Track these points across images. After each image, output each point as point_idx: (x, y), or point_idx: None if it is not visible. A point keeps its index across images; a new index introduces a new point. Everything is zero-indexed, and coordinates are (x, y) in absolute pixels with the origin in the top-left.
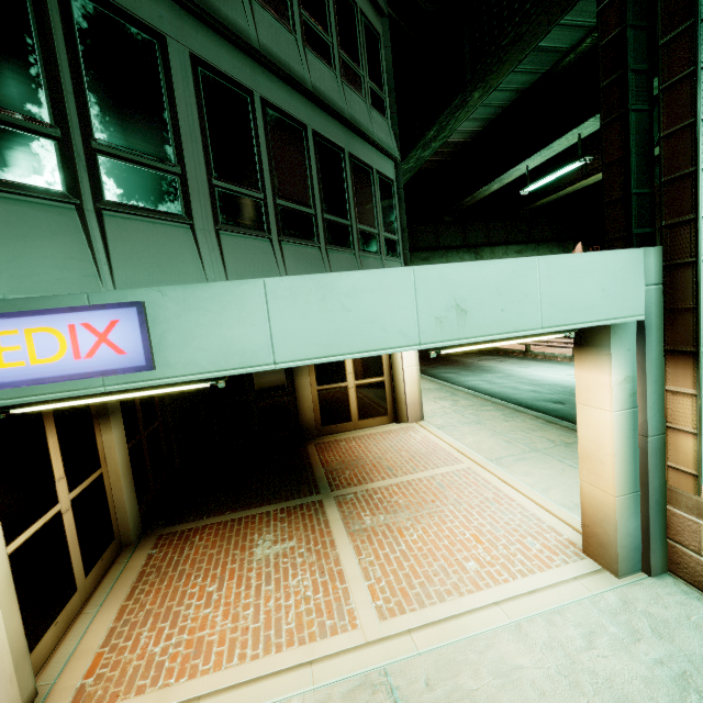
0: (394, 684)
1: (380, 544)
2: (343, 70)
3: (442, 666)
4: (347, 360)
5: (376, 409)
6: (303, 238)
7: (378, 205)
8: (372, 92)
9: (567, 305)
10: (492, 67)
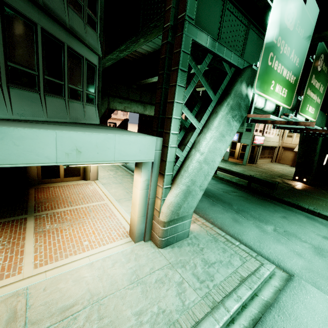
0: (29, 292)
1: (49, 237)
2: None
3: (54, 282)
4: None
5: (74, 173)
6: (27, 87)
7: (84, 77)
8: (89, 16)
9: (125, 154)
10: (148, 32)
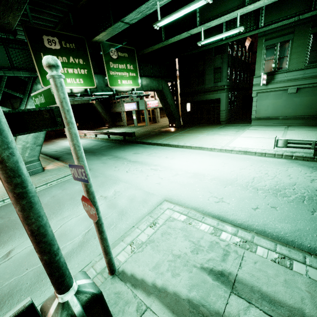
0: None
1: None
2: None
3: None
4: None
5: None
6: None
7: None
8: None
9: None
10: None
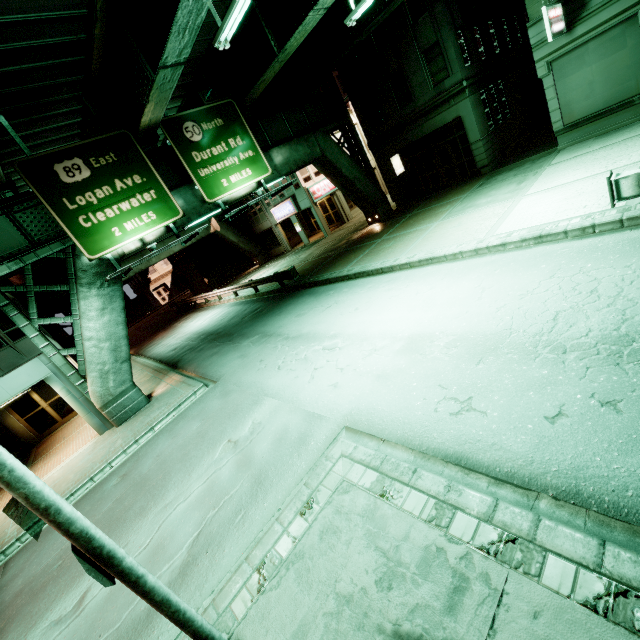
0: None
1: (38, 471)
2: None
3: None
4: (34, 396)
5: (70, 408)
6: None
7: None
8: None
9: (18, 386)
10: None
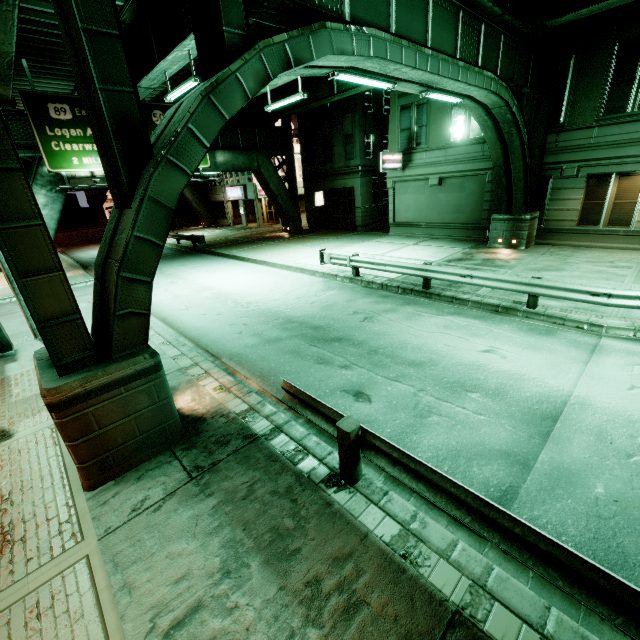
0: None
1: None
2: None
3: None
4: None
5: None
6: None
7: None
8: None
9: None
10: None
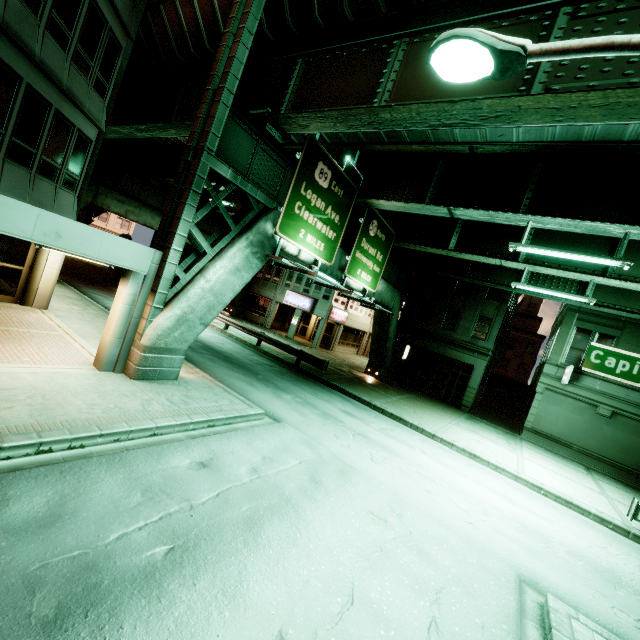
0: None
1: None
2: (75, 57)
3: None
4: None
5: (4, 288)
6: None
7: (70, 151)
8: (98, 80)
9: (113, 255)
10: (182, 127)
